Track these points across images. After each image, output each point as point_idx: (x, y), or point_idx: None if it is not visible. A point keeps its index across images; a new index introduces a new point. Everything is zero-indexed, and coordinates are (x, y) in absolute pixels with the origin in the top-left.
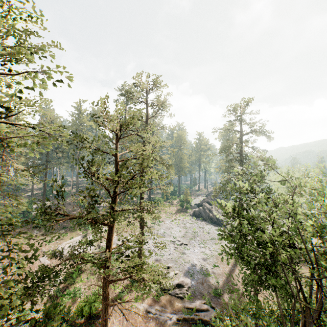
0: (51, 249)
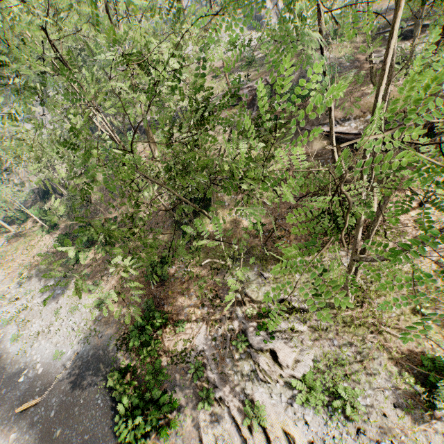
0: None
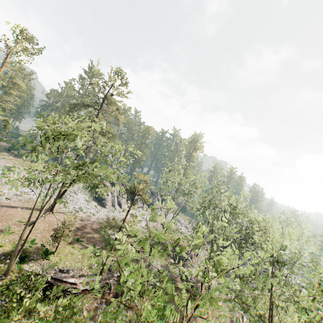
0: None
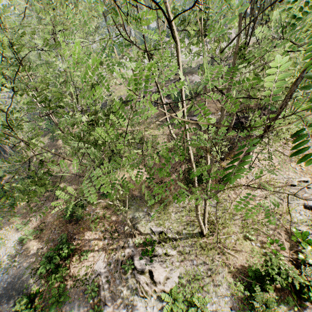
0: None
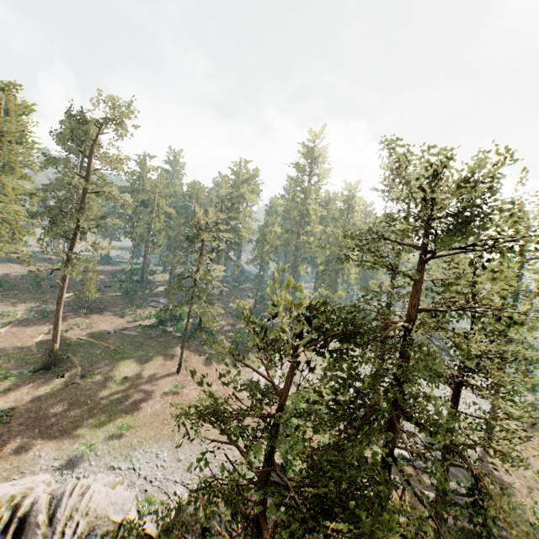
0: (242, 378)
